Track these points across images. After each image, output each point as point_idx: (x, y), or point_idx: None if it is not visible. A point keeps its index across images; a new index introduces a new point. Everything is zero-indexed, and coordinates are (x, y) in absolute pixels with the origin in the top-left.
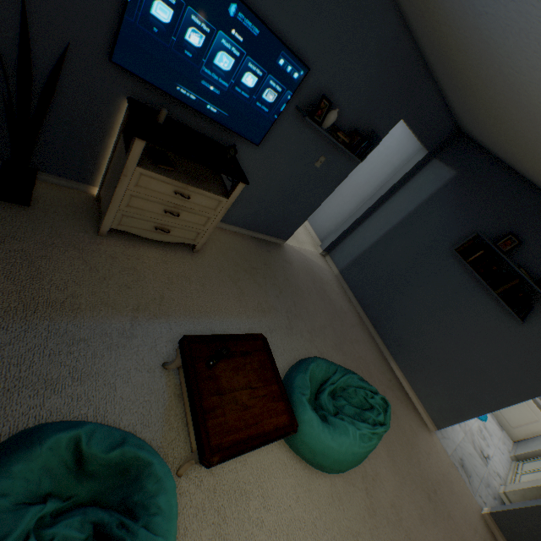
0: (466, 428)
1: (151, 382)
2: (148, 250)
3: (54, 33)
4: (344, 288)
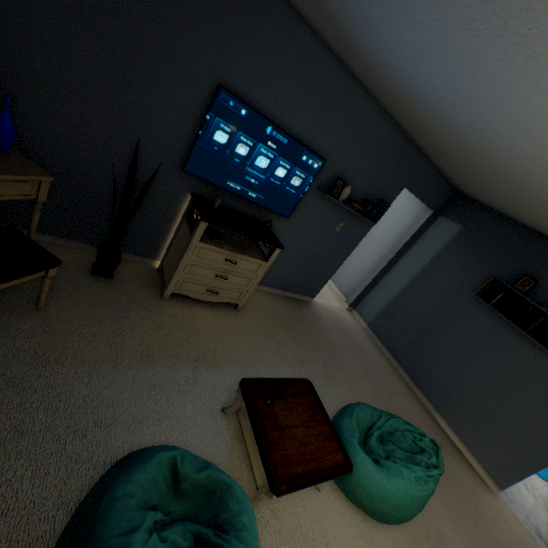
0: (535, 493)
1: (214, 424)
2: (200, 310)
3: (148, 157)
4: (374, 341)
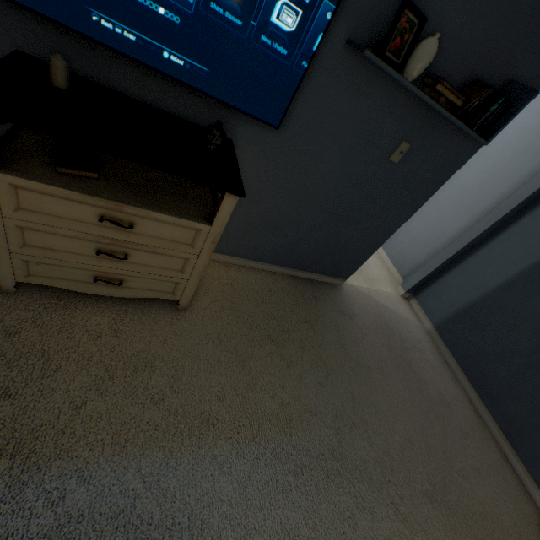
0: None
1: None
2: (90, 313)
3: None
4: (443, 355)
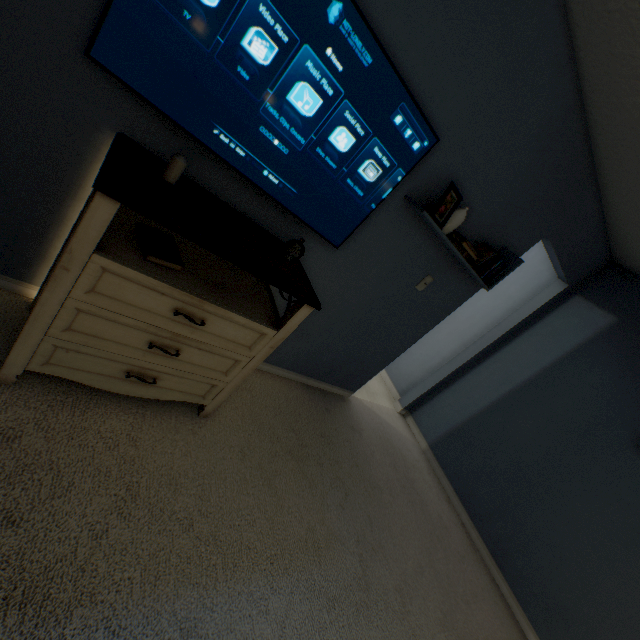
0: None
1: None
2: (103, 415)
3: None
4: (437, 475)
